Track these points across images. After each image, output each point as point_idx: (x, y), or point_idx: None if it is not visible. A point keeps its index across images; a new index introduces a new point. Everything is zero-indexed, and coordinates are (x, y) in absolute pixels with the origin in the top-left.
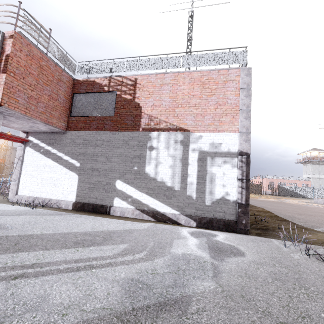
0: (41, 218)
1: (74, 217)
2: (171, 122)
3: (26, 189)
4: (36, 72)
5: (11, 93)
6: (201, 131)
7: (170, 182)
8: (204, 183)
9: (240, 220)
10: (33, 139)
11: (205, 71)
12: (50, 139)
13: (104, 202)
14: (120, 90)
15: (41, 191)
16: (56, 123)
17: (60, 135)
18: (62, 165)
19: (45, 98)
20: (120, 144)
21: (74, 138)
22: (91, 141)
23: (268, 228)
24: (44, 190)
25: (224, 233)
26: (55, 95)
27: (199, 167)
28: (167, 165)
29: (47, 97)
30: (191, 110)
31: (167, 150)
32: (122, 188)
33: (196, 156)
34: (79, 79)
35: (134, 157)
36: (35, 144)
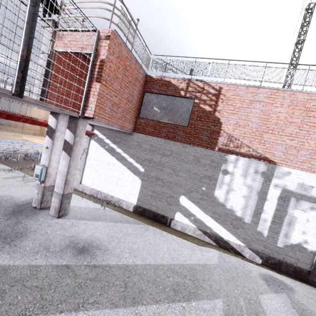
0: (117, 229)
1: (143, 229)
2: (255, 148)
3: (89, 180)
4: (121, 75)
5: (101, 104)
6: (290, 167)
7: (240, 212)
8: (280, 223)
9: (315, 273)
10: (98, 133)
11: (314, 94)
12: (115, 138)
13: (165, 213)
14: (199, 99)
15: (103, 186)
16: (127, 126)
17: (126, 136)
18: (126, 167)
19: (123, 102)
20: (190, 159)
21: (140, 142)
22: (158, 149)
23: None
24: (107, 186)
25: (296, 283)
26: (131, 97)
27: (278, 206)
28: (240, 194)
29: (125, 100)
30: (283, 139)
31: (244, 178)
32: (185, 205)
33: (278, 193)
34: (153, 76)
35: (204, 177)
36: (100, 139)
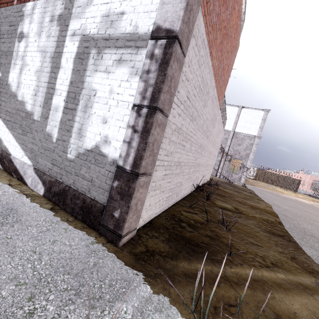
0: None
1: None
2: None
3: None
4: None
5: None
6: None
7: (31, 103)
8: (74, 109)
9: (111, 208)
10: None
11: None
12: None
13: None
14: None
15: None
16: None
17: None
18: None
19: None
20: None
21: None
22: None
23: (209, 244)
24: None
25: (53, 224)
26: None
27: (73, 75)
28: (33, 69)
29: None
30: None
31: (38, 37)
32: None
33: (74, 49)
34: None
35: (1, 55)
36: None
